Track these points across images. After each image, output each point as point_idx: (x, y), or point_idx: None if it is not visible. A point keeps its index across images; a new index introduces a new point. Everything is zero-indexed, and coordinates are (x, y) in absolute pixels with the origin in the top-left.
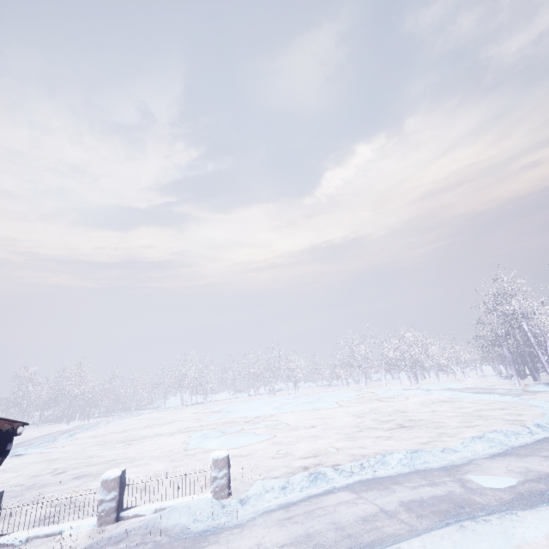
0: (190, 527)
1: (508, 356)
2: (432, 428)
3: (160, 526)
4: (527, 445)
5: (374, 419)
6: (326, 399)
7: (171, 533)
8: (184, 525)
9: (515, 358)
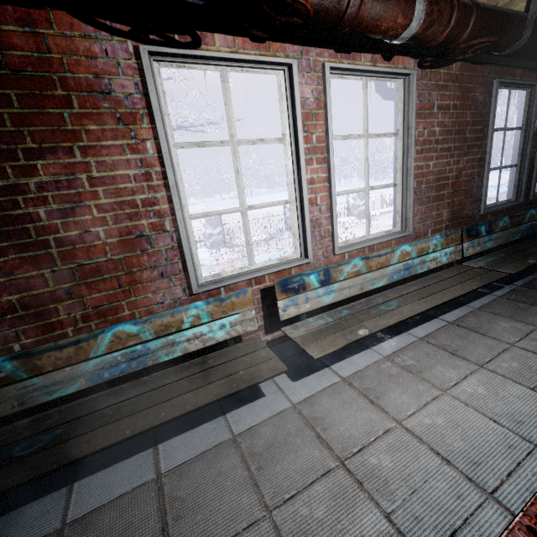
0: None
1: None
2: None
3: None
4: None
5: None
6: None
7: None
8: None
9: None
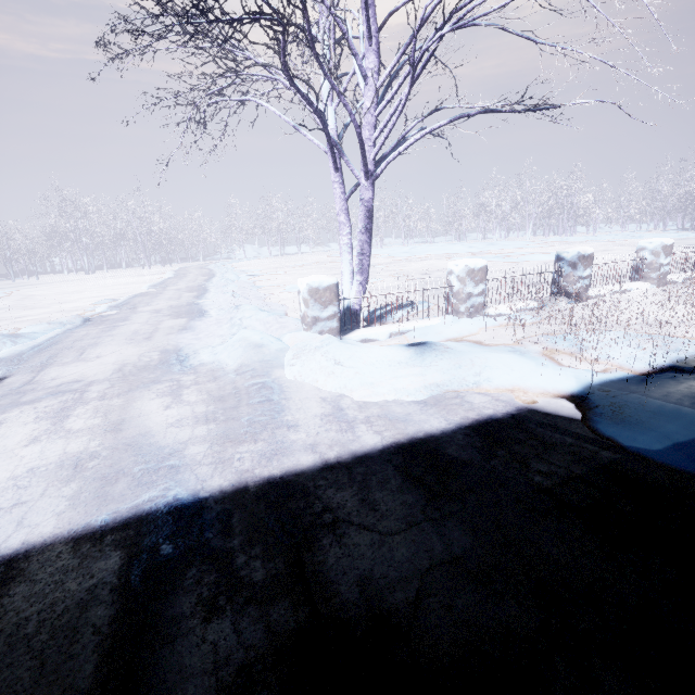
0: None
1: None
2: None
3: None
4: None
5: None
6: (503, 244)
7: None
8: None
9: None
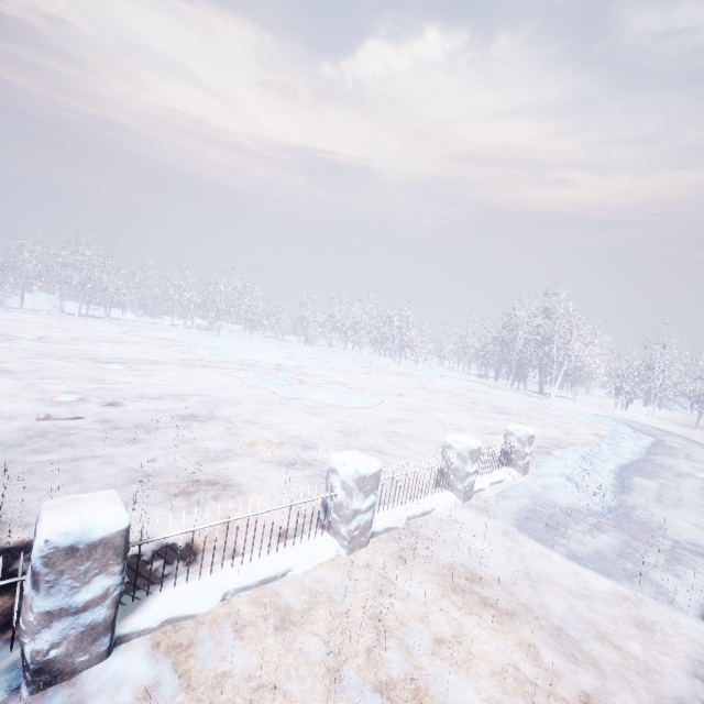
0: (587, 506)
1: (515, 363)
2: (530, 418)
3: (560, 505)
4: (654, 448)
5: (445, 397)
6: (330, 359)
7: (587, 513)
8: (579, 504)
9: (501, 363)
